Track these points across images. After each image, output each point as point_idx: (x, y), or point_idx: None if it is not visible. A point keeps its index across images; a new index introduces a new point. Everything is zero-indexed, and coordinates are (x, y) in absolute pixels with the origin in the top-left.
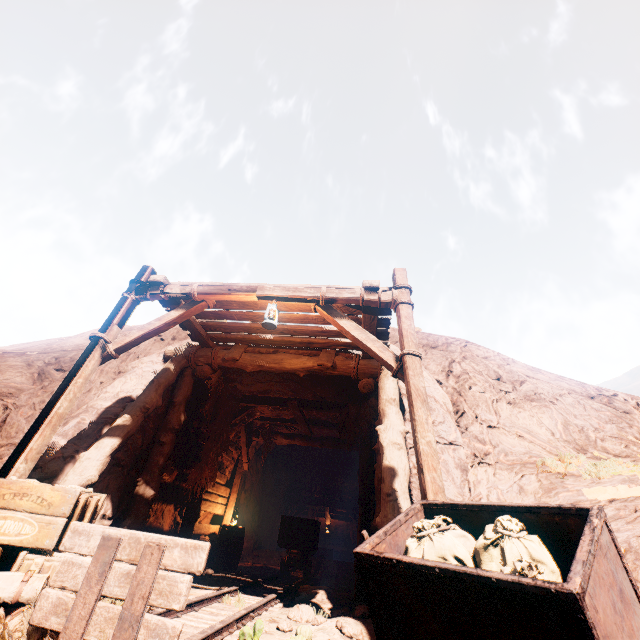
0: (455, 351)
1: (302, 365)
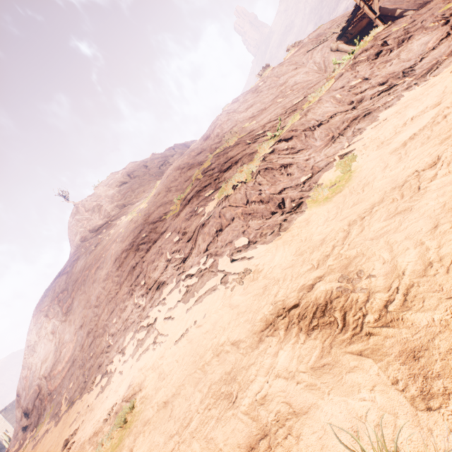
0: None
1: (365, 23)
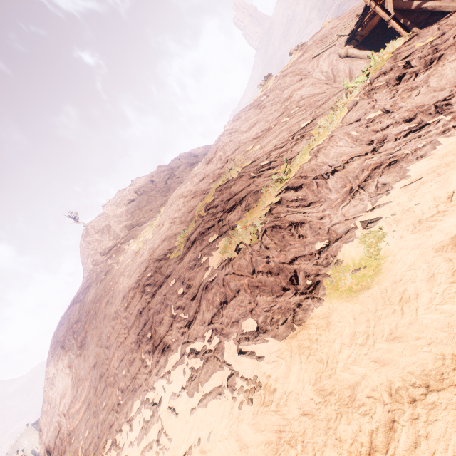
0: None
1: (377, 20)
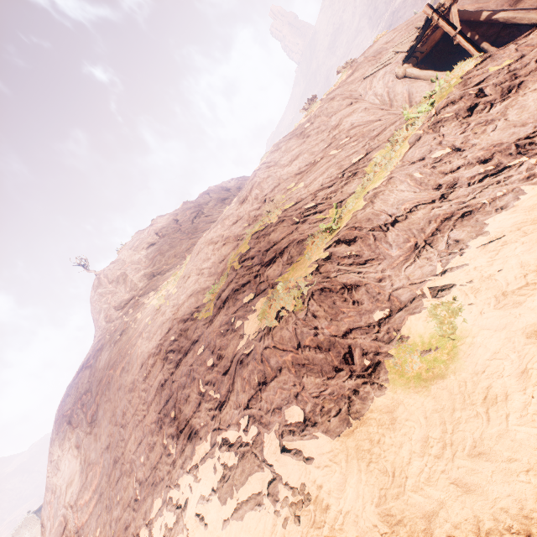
0: None
1: (440, 34)
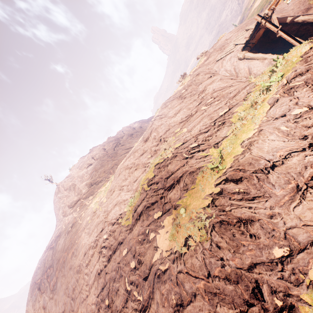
0: (252, 21)
1: (262, 32)
